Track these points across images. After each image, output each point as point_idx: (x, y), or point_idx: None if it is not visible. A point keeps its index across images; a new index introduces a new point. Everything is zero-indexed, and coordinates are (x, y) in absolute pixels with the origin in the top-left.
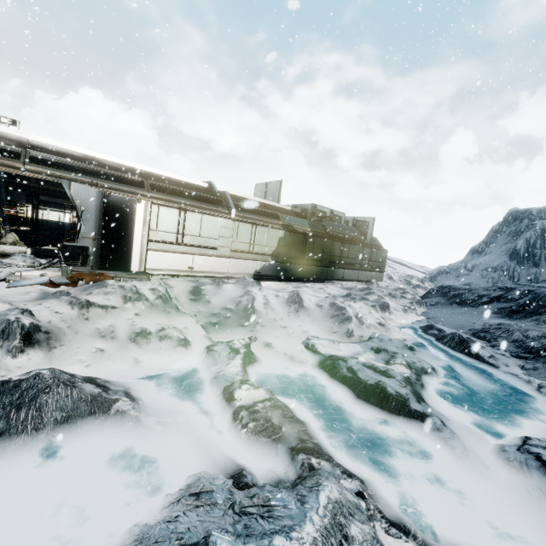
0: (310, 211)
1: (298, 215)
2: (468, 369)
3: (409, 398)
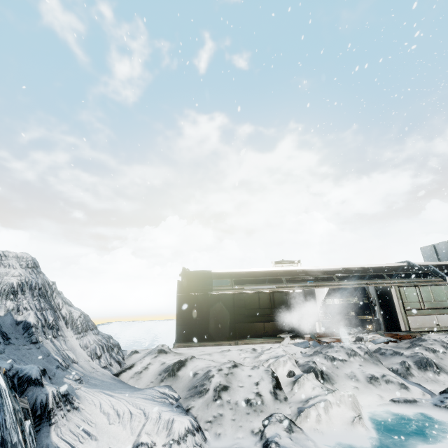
0: None
1: None
2: None
3: None
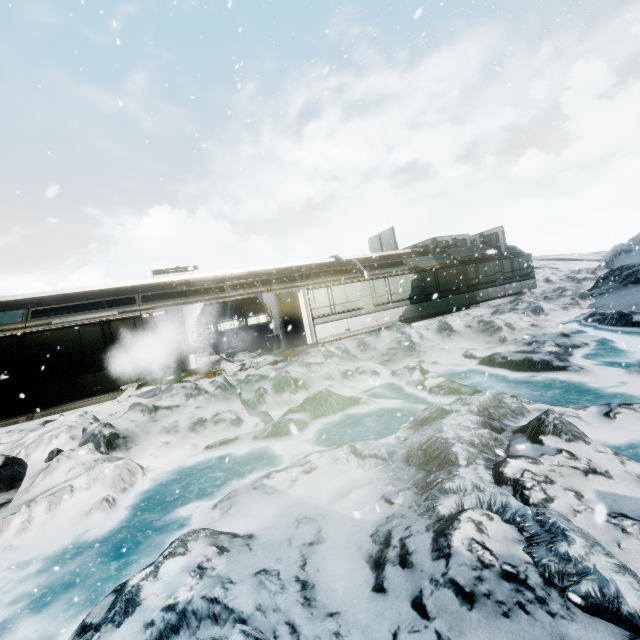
0: (431, 245)
1: (420, 254)
2: (632, 338)
3: (552, 361)
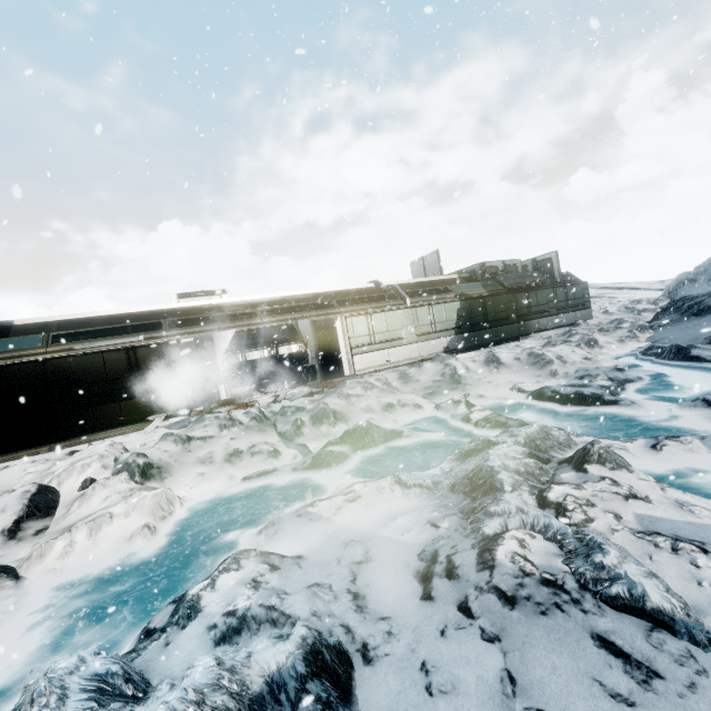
0: (479, 271)
1: (467, 280)
2: (689, 373)
3: (603, 395)
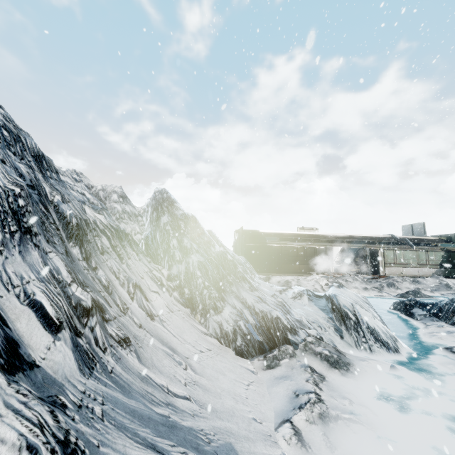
0: (454, 237)
1: (445, 241)
2: None
3: None
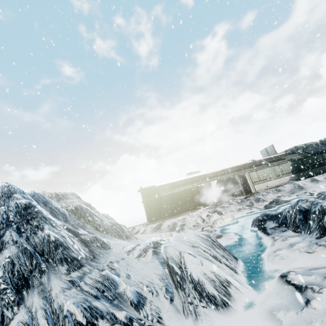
0: (295, 149)
1: (290, 153)
2: None
3: None
